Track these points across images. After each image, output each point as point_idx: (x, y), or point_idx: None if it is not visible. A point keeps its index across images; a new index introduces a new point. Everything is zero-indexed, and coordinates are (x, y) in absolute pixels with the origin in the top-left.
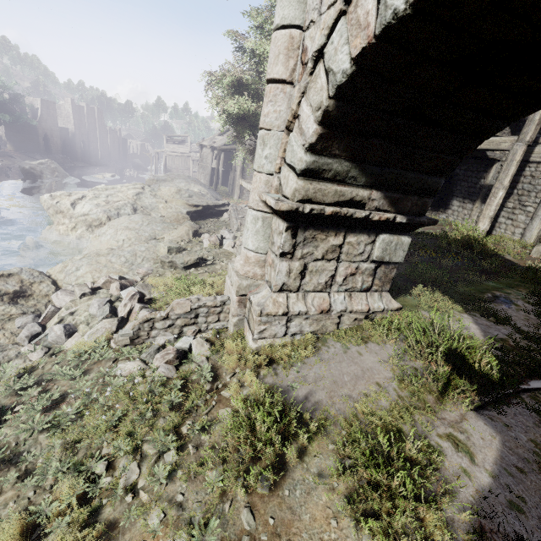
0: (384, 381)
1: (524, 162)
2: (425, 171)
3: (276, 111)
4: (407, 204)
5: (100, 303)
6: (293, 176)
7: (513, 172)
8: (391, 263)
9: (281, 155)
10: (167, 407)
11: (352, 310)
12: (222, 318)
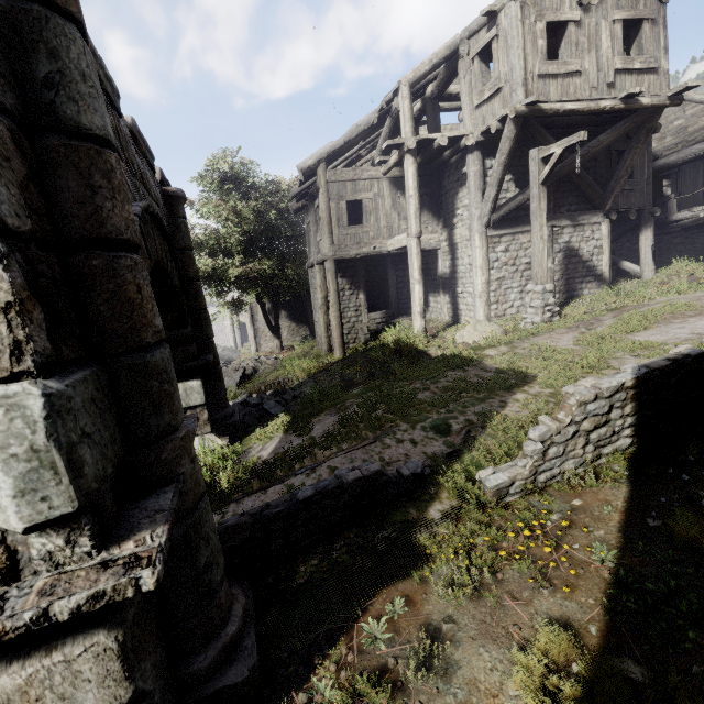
0: None
1: (454, 245)
2: None
3: None
4: None
5: None
6: None
7: (418, 265)
8: (196, 406)
9: None
10: None
11: None
12: None
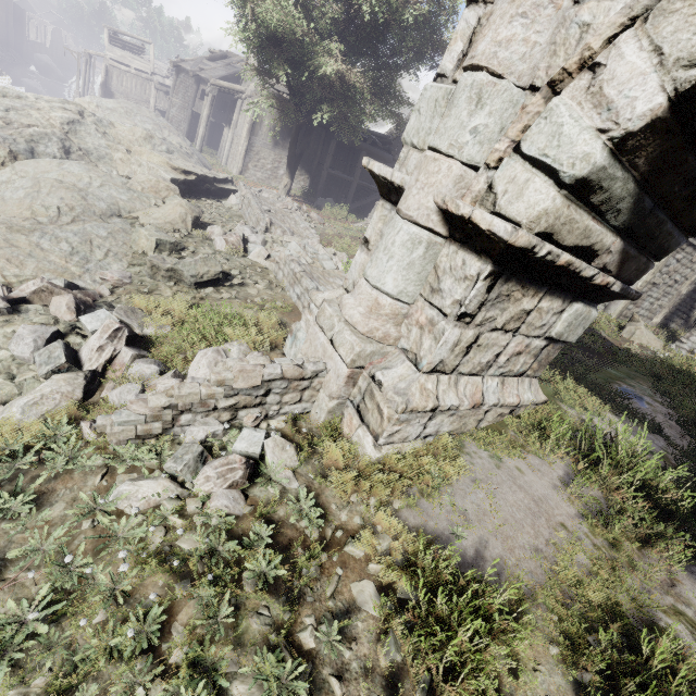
0: (570, 522)
1: None
2: (684, 224)
3: (529, 40)
4: (631, 267)
5: (37, 337)
6: (546, 184)
7: None
8: (561, 342)
9: (514, 134)
10: (255, 586)
11: (504, 404)
12: (307, 397)
